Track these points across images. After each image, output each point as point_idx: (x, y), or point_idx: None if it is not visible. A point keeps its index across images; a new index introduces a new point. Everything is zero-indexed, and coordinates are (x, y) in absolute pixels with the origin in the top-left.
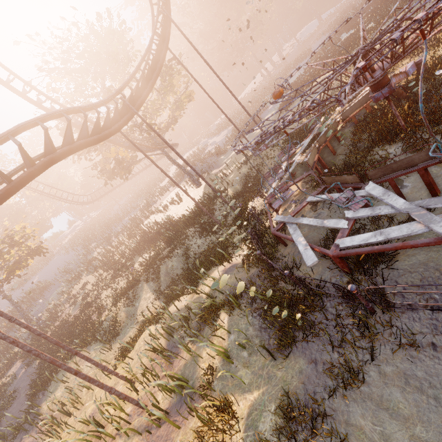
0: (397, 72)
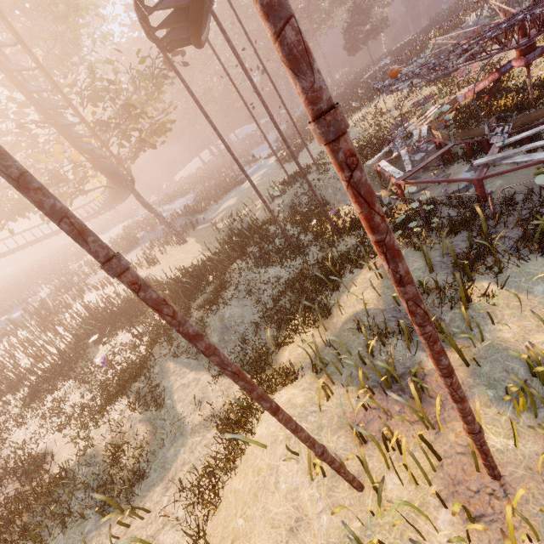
0: (464, 90)
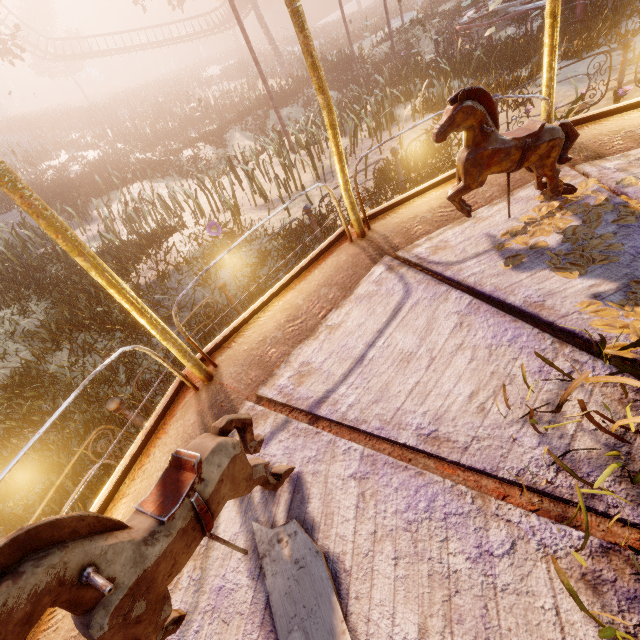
0: None
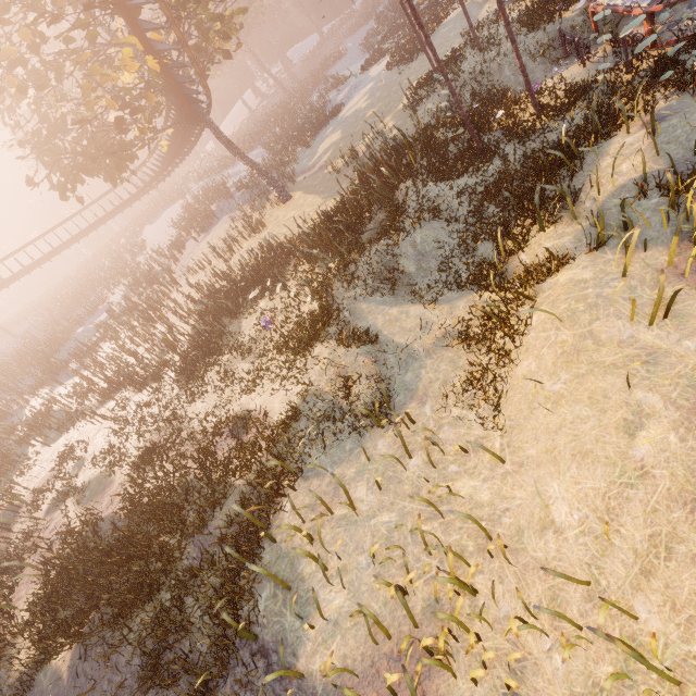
0: None
